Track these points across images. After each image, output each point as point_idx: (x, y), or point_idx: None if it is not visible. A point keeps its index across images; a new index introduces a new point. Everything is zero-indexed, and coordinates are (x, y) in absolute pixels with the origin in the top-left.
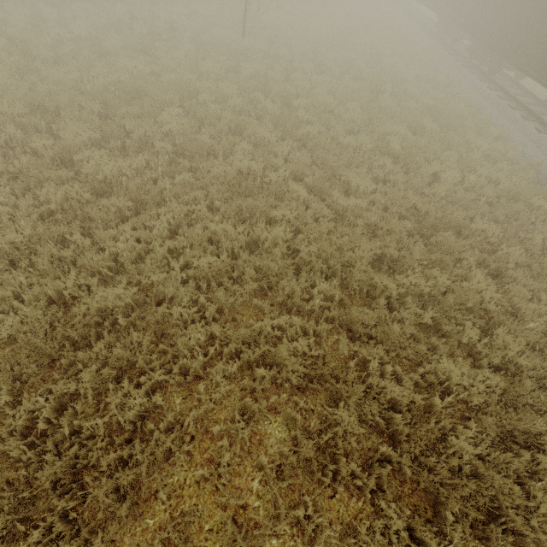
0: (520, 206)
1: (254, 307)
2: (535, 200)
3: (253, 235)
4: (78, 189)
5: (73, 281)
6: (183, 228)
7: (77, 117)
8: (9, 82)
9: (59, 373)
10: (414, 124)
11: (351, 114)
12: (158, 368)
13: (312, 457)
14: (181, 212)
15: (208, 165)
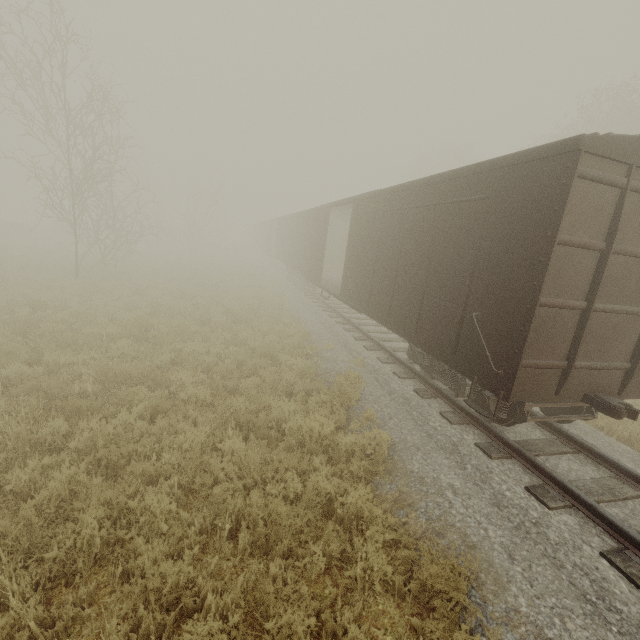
0: (255, 360)
1: None
2: (281, 356)
3: None
4: None
5: None
6: None
7: None
8: None
9: None
10: (207, 320)
11: (126, 315)
12: None
13: None
14: None
15: None
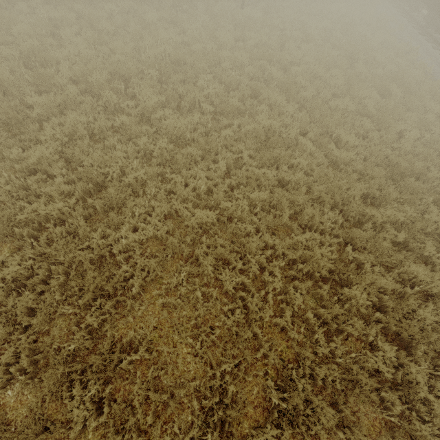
0: None
1: (285, 226)
2: None
3: (279, 176)
4: (165, 141)
5: (181, 205)
6: (230, 170)
7: (147, 84)
8: (90, 52)
9: (178, 261)
10: (382, 88)
11: (336, 81)
12: (239, 261)
13: (335, 317)
14: (232, 159)
15: (238, 122)
